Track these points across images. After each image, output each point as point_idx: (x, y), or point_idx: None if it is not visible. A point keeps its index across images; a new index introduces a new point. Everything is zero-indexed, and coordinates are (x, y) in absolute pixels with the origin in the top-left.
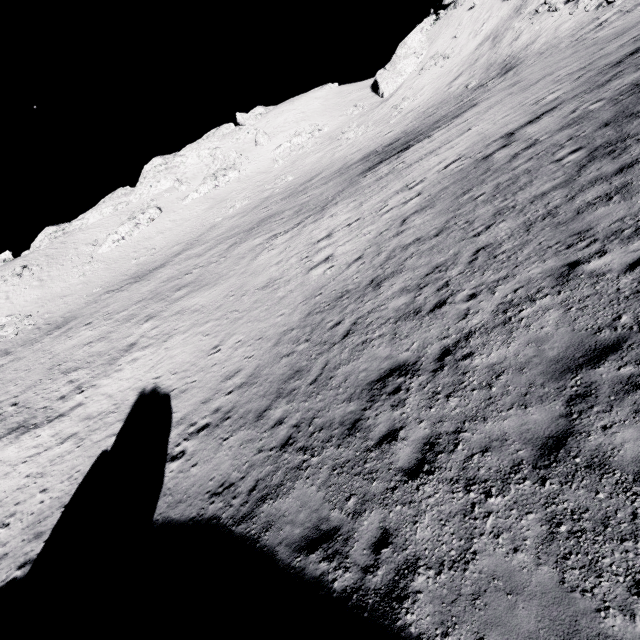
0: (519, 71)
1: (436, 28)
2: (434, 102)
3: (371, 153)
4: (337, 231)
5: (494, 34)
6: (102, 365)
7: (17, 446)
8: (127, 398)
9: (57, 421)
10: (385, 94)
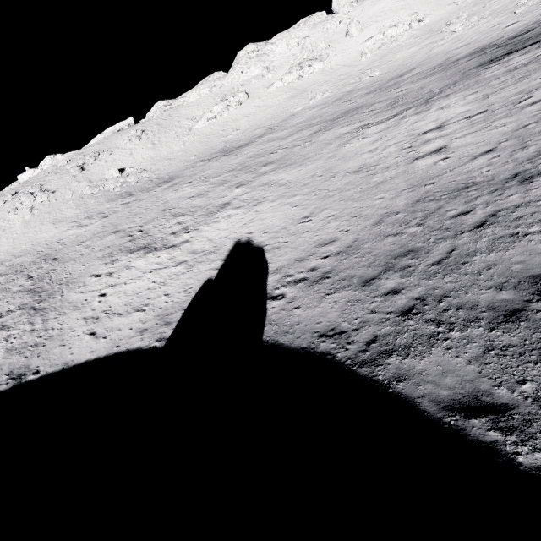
0: None
1: None
2: None
3: (487, 46)
4: (451, 123)
5: None
6: (202, 215)
7: (145, 260)
8: (225, 244)
9: (171, 249)
10: None
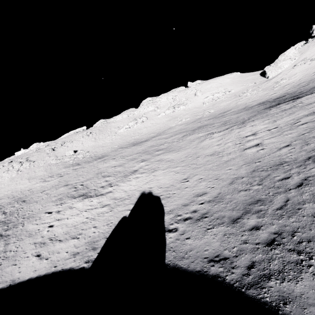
0: None
1: (305, 47)
2: (305, 80)
3: (265, 102)
4: (260, 132)
5: None
6: (121, 177)
7: (82, 203)
8: (134, 194)
9: (100, 196)
10: (269, 77)
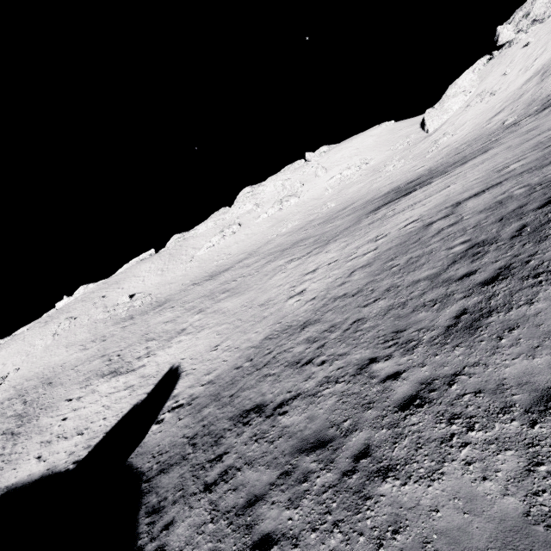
0: None
1: (488, 67)
2: (469, 138)
3: (394, 189)
4: (320, 268)
5: (544, 69)
6: (164, 340)
7: (108, 384)
8: (164, 369)
9: (130, 373)
10: (430, 130)
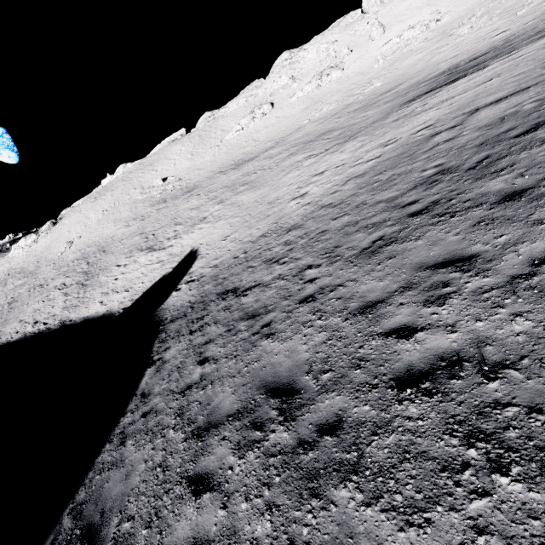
0: None
1: None
2: None
3: (452, 67)
4: (328, 170)
5: None
6: (189, 226)
7: (145, 257)
8: (186, 250)
9: (161, 251)
10: None
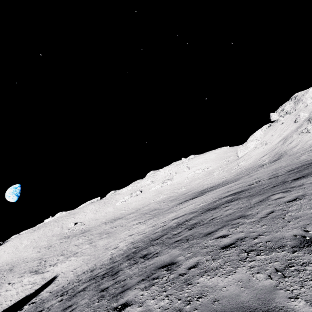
0: (275, 163)
1: (268, 129)
2: (249, 166)
3: (205, 189)
4: (134, 234)
5: (286, 137)
6: (66, 257)
7: (29, 278)
8: (52, 276)
9: (40, 274)
10: (239, 156)
